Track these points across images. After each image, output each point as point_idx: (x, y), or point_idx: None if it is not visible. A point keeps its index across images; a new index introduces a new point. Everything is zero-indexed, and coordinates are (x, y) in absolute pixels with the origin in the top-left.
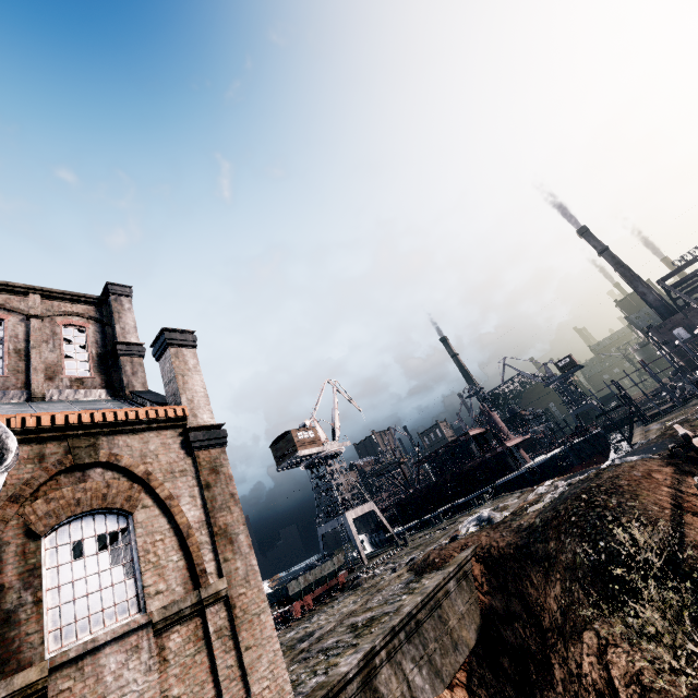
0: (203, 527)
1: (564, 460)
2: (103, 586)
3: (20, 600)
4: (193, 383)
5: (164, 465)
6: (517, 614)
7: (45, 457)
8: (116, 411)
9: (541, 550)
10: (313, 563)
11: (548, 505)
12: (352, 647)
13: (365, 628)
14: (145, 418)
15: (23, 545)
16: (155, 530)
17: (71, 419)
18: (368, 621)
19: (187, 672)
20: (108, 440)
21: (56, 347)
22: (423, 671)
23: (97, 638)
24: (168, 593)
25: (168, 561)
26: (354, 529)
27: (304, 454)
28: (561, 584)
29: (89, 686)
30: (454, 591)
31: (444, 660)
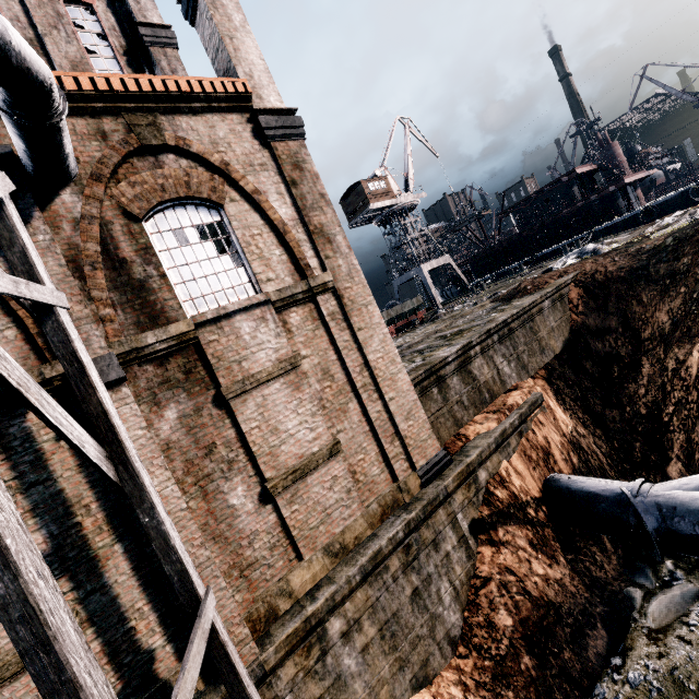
0: (298, 226)
1: (698, 195)
2: (216, 271)
3: (146, 273)
4: (246, 51)
5: (240, 156)
6: (611, 329)
7: (106, 135)
8: (163, 79)
9: (664, 269)
10: (394, 302)
11: (684, 226)
12: (446, 346)
13: (456, 336)
14: (201, 92)
15: (127, 226)
16: (250, 225)
17: (114, 85)
18: (456, 332)
19: (310, 341)
20: (168, 120)
21: (70, 36)
22: (511, 364)
23: (226, 307)
24: (278, 282)
25: (271, 254)
26: (430, 280)
27: (377, 207)
28: (684, 297)
29: (232, 341)
30: (547, 310)
31: (531, 359)
